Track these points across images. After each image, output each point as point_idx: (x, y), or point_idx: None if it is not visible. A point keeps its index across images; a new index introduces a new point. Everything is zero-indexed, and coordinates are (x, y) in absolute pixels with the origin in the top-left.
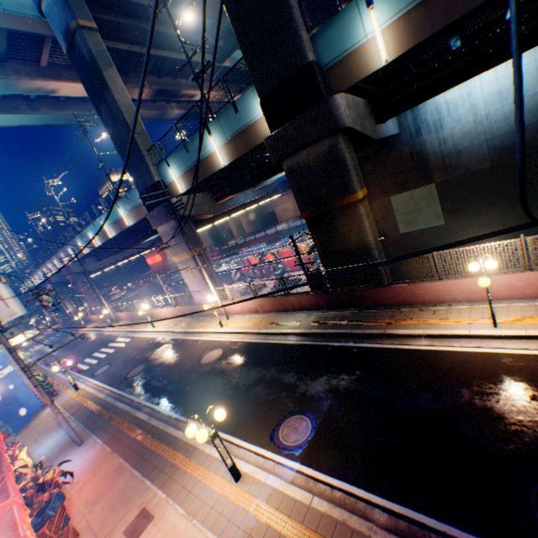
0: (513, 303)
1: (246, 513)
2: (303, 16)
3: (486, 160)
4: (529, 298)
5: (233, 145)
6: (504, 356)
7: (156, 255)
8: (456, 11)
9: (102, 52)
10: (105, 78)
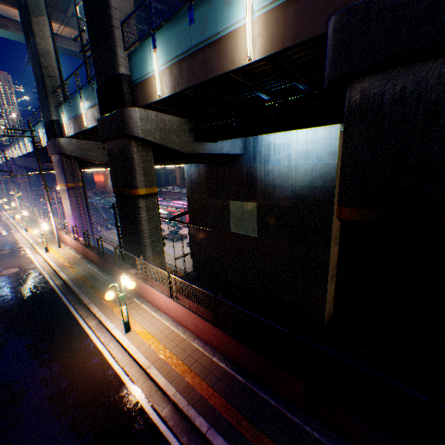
0: (165, 319)
1: None
2: (124, 36)
3: (289, 201)
4: (175, 320)
5: (92, 115)
6: (99, 357)
7: (101, 176)
8: (193, 79)
9: (37, 1)
10: (32, 23)
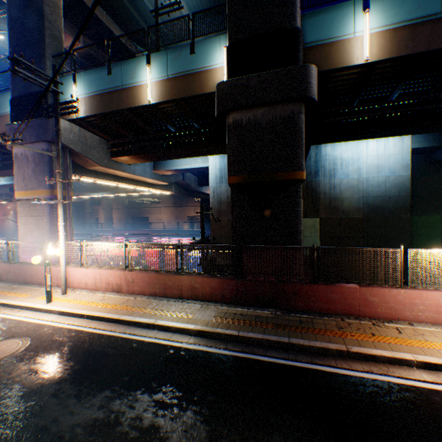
0: None
1: None
2: None
3: (360, 212)
4: None
5: (172, 85)
6: None
7: None
8: (437, 43)
9: None
10: None
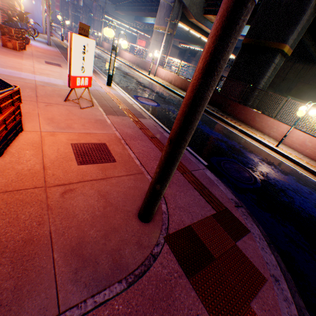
0: (293, 151)
1: (102, 89)
2: None
3: None
4: (304, 155)
5: None
6: (267, 153)
7: (143, 42)
8: None
9: None
10: None
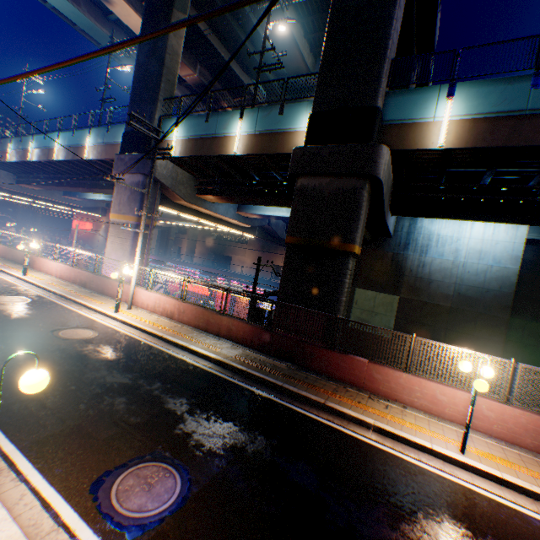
0: (476, 435)
1: None
2: (390, 72)
3: (448, 300)
4: (494, 436)
5: (257, 140)
6: (478, 496)
7: (88, 223)
8: (516, 139)
9: None
10: (172, 15)
